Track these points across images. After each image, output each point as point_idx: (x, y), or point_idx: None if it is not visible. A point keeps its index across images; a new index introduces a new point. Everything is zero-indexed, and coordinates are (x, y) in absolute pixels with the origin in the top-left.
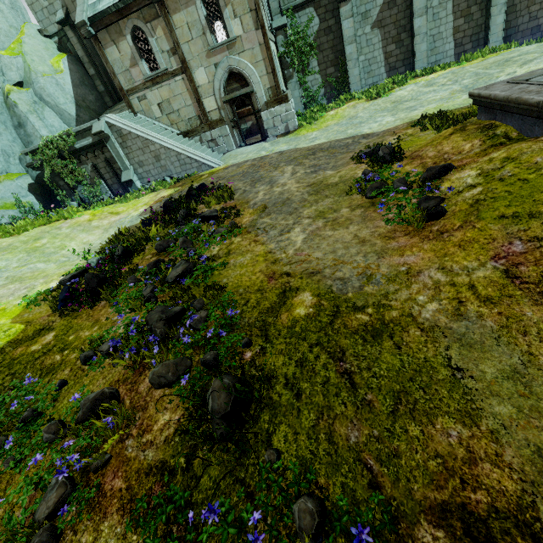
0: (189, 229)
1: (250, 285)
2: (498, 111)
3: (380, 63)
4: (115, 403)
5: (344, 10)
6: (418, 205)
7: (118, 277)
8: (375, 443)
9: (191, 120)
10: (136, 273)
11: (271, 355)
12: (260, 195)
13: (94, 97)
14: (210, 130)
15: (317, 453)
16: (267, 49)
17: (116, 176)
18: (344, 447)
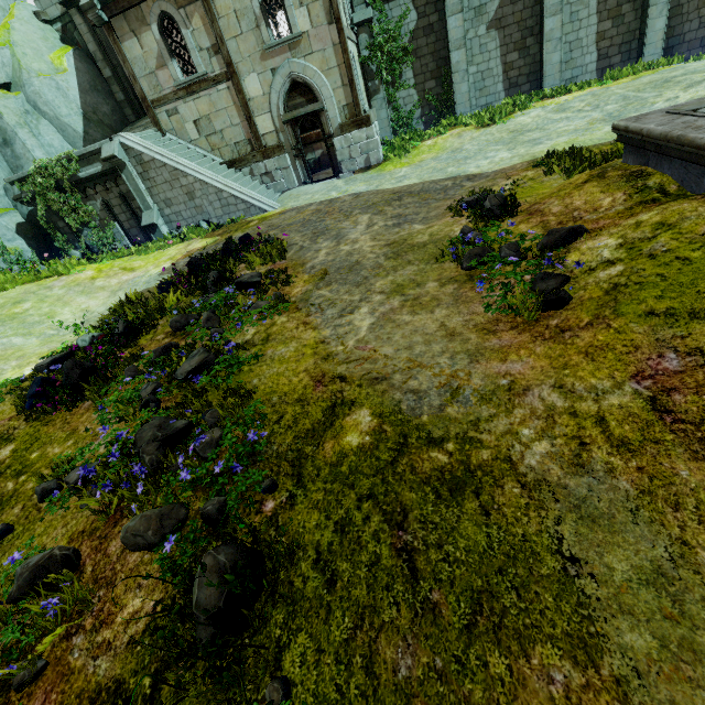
0: (219, 300)
1: (289, 391)
2: (652, 153)
3: (497, 77)
4: (68, 572)
5: (451, 2)
6: (532, 286)
7: (113, 366)
8: (436, 682)
9: (239, 144)
10: (139, 361)
11: (292, 522)
12: (322, 255)
13: (110, 108)
14: (265, 159)
15: (347, 691)
16: (344, 52)
17: (135, 218)
18: (389, 684)
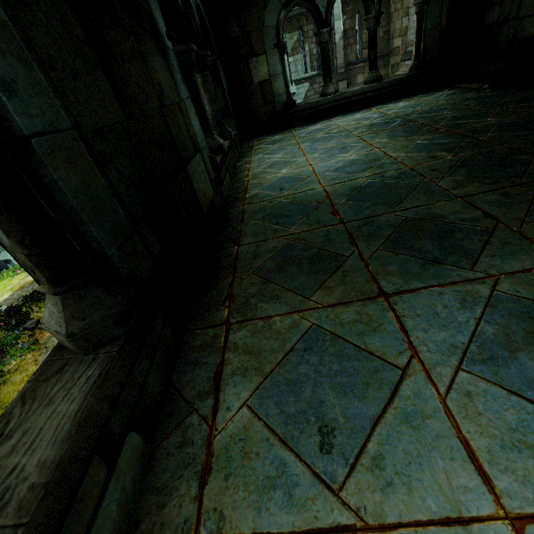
0: (10, 340)
1: (6, 402)
2: None
3: None
4: None
5: None
6: None
7: None
8: None
9: None
10: None
11: None
12: None
13: None
14: None
15: None
16: None
17: None
18: None
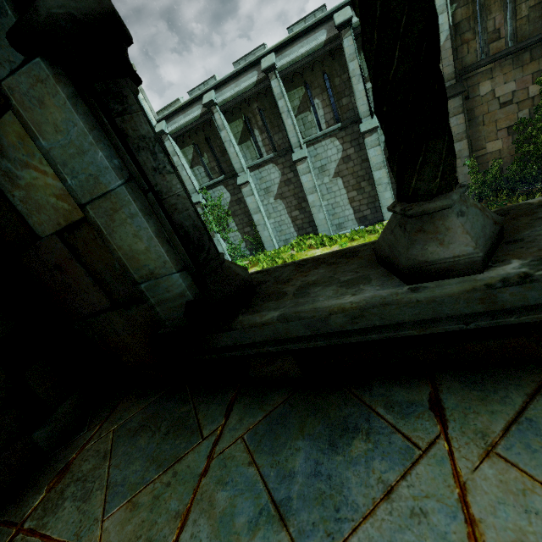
0: None
1: None
2: None
3: (289, 224)
4: None
5: (245, 190)
6: None
7: None
8: None
9: None
10: None
11: None
12: None
13: None
14: None
15: None
16: None
17: None
18: None
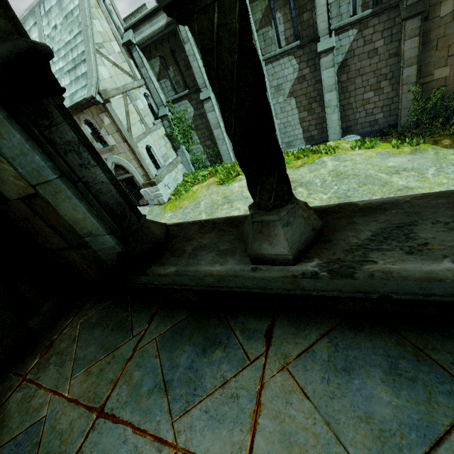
0: None
1: None
2: None
3: None
4: None
5: (207, 106)
6: None
7: None
8: None
9: None
10: None
11: None
12: None
13: None
14: None
15: None
16: (134, 154)
17: None
18: None
